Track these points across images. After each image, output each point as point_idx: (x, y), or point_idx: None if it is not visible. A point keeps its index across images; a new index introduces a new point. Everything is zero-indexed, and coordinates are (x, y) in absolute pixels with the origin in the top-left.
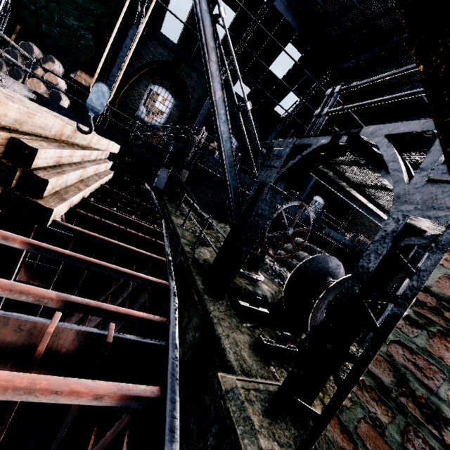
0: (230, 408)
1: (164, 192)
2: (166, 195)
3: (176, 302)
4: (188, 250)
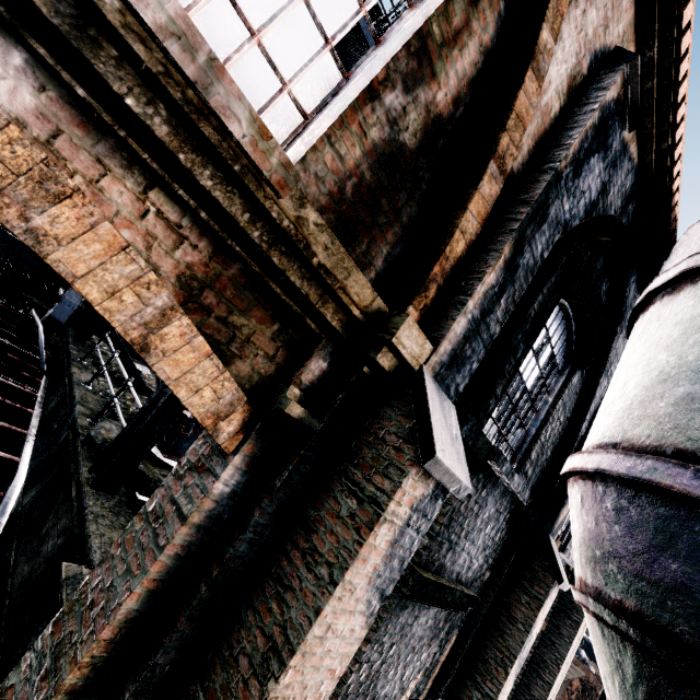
0: (66, 591)
1: (71, 322)
2: (76, 327)
3: (22, 478)
4: (84, 424)
